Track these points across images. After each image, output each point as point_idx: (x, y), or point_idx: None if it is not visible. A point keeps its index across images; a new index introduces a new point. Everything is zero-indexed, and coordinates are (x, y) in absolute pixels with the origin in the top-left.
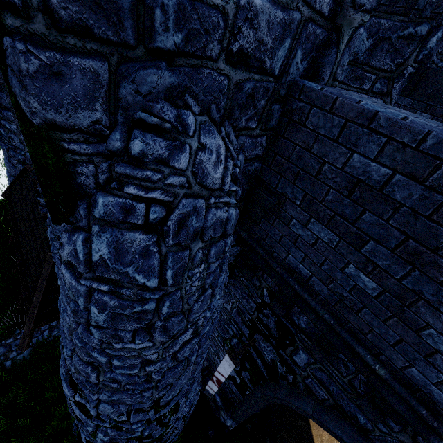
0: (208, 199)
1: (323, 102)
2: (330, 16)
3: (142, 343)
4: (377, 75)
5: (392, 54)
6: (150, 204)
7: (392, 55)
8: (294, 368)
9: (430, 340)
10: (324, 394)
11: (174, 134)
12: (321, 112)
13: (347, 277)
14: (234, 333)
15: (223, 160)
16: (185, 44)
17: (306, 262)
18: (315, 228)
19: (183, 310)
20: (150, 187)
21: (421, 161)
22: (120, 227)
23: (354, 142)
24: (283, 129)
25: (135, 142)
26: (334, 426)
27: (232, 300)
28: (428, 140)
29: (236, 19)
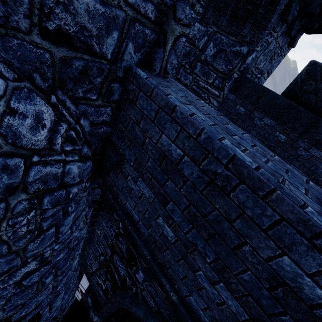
0: (31, 157)
1: (146, 89)
2: (157, 21)
3: None
4: (217, 75)
5: (226, 62)
6: None
7: (226, 63)
8: (136, 283)
9: (200, 279)
10: (153, 303)
11: None
12: (145, 96)
13: (158, 225)
14: (101, 252)
15: (48, 125)
16: None
17: (136, 210)
18: (141, 185)
19: (11, 251)
20: None
21: (198, 150)
22: None
23: (163, 125)
24: (123, 104)
25: None
26: None
27: (101, 227)
28: (202, 135)
29: None
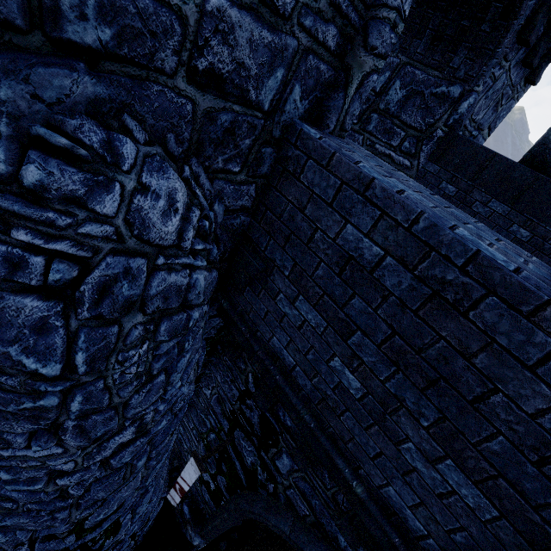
0: (155, 259)
1: (320, 154)
2: (338, 52)
3: (47, 449)
4: (407, 132)
5: (423, 111)
6: (54, 258)
7: (424, 113)
8: (276, 475)
9: (408, 456)
10: (306, 510)
11: (97, 165)
12: (317, 167)
13: (332, 371)
14: (212, 427)
15: (180, 209)
16: (117, 44)
17: (291, 348)
18: (303, 307)
19: (112, 404)
20: (54, 235)
21: (412, 245)
22: (2, 287)
23: (349, 210)
24: (276, 179)
25: (29, 168)
26: (312, 549)
27: (213, 384)
28: (420, 222)
29: (200, 27)
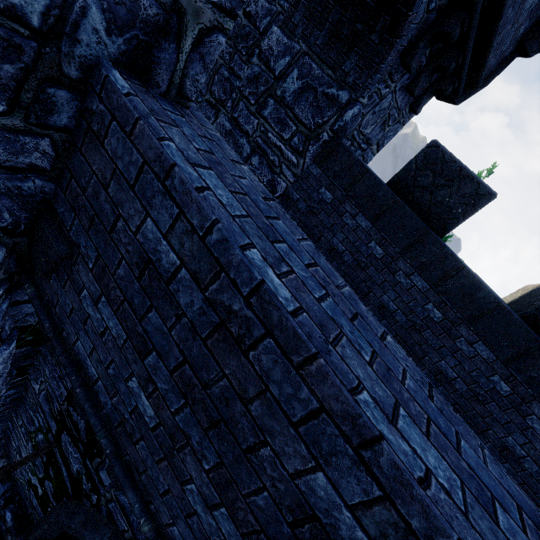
0: None
1: (124, 117)
2: None
3: None
4: (298, 128)
5: (314, 109)
6: None
7: (315, 111)
8: (99, 487)
9: (191, 498)
10: (125, 525)
11: None
12: (121, 133)
13: (130, 393)
14: (40, 426)
15: None
16: None
17: (94, 358)
18: (105, 311)
19: None
20: None
21: (206, 260)
22: None
23: (150, 199)
24: (81, 139)
25: None
26: None
27: (41, 378)
28: (214, 233)
29: None
